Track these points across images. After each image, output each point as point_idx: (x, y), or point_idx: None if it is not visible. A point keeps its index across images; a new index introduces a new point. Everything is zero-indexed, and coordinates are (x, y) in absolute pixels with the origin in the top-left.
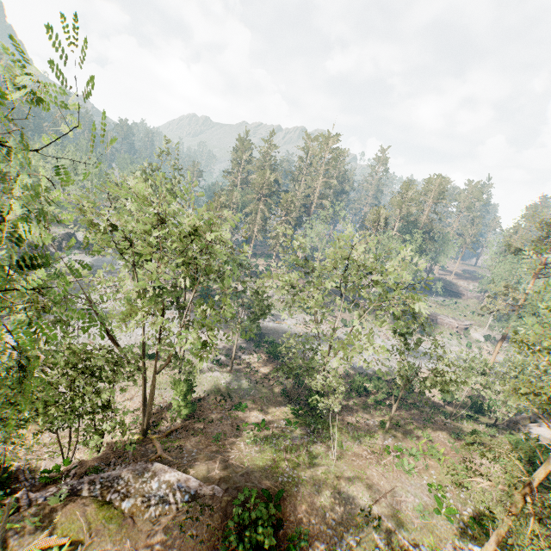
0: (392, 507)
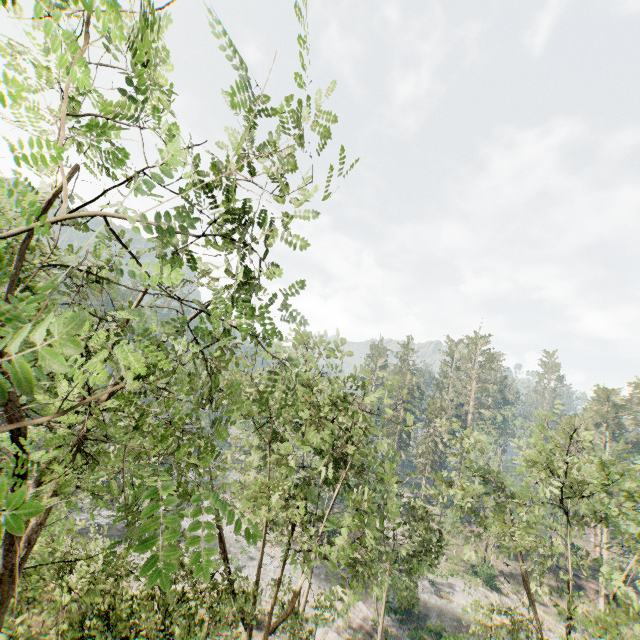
0: None
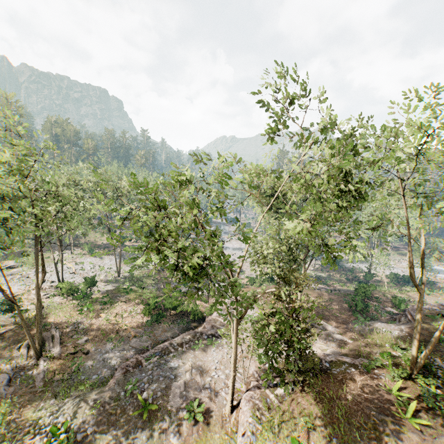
0: None
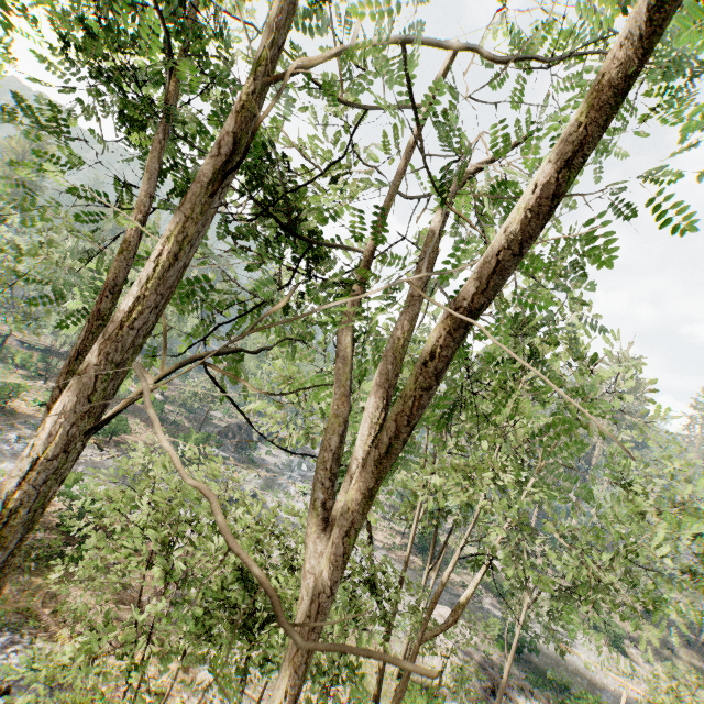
0: None
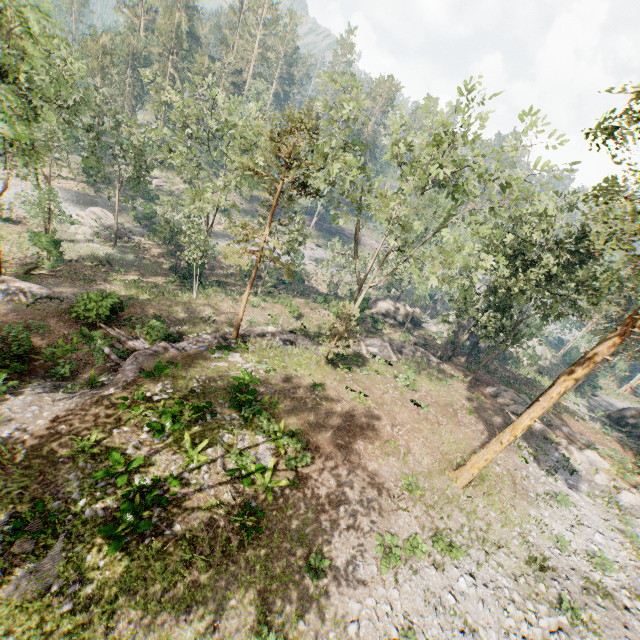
0: (230, 320)
